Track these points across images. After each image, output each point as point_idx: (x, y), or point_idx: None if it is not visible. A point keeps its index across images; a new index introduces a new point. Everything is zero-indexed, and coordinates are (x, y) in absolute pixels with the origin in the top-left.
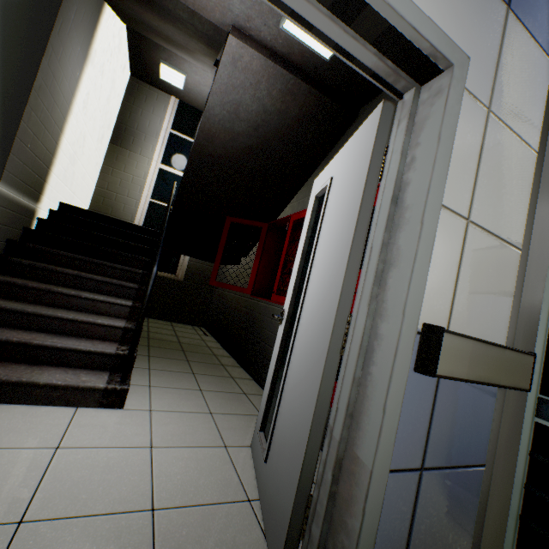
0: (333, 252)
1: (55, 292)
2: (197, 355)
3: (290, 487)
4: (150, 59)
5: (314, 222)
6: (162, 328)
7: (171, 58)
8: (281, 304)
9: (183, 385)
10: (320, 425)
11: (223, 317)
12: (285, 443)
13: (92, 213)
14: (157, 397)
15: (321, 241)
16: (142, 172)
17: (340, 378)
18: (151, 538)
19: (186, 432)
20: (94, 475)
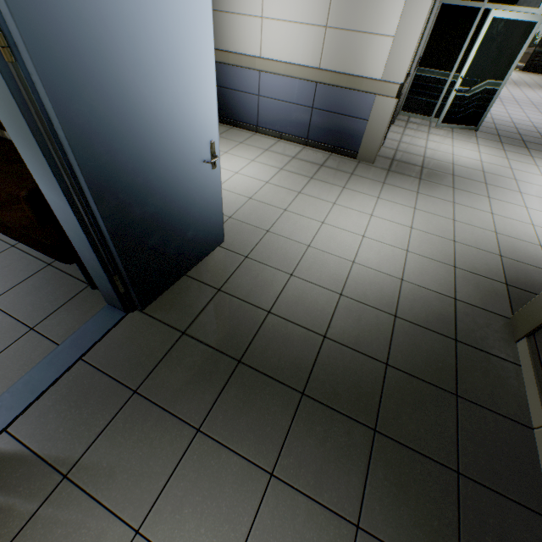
0: None
1: None
2: None
3: None
4: None
5: None
6: None
7: None
8: None
9: None
10: None
11: None
12: None
13: None
14: None
15: None
16: None
17: None
18: None
19: None
20: None
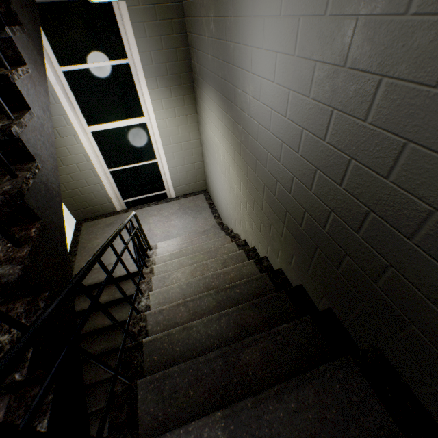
0: None
1: None
2: None
3: None
4: None
5: None
6: None
7: None
8: None
9: None
10: None
11: None
12: None
13: (87, 287)
14: None
15: None
16: (80, 155)
17: None
18: None
19: None
20: None
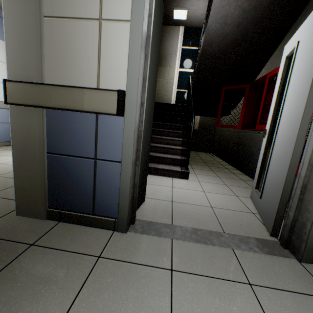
0: (299, 87)
1: (154, 137)
2: (212, 164)
3: (276, 200)
4: (168, 11)
5: (285, 74)
6: (191, 154)
7: (178, 4)
8: (262, 130)
9: (209, 174)
10: (292, 173)
11: (222, 146)
12: (271, 186)
13: (156, 103)
14: (199, 177)
15: (290, 84)
16: (171, 76)
17: (304, 151)
18: (213, 213)
19: (216, 189)
20: (187, 195)
